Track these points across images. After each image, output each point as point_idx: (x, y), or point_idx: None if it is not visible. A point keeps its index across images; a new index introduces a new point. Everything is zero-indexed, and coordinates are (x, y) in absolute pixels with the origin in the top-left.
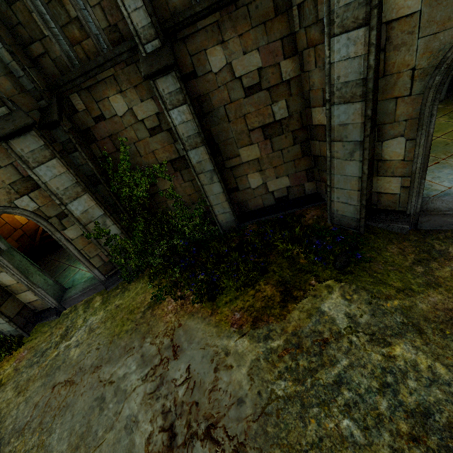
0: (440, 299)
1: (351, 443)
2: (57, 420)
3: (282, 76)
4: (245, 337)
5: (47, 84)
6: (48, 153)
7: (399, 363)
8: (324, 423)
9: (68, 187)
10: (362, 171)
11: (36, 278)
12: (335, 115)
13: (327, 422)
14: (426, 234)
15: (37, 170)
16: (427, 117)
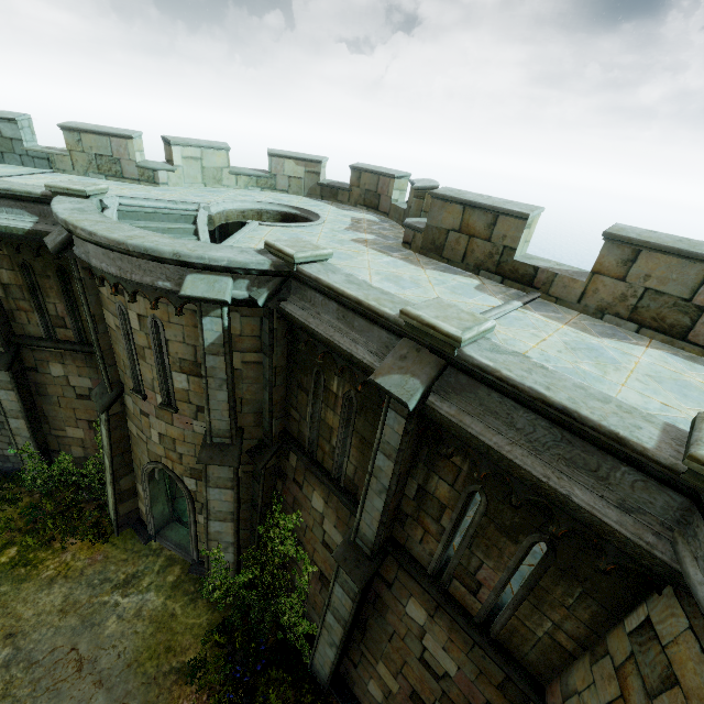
0: None
1: None
2: (45, 697)
3: None
4: None
5: (282, 432)
6: (230, 484)
7: None
8: None
9: (222, 511)
10: None
11: (158, 507)
12: None
13: None
14: None
15: (210, 489)
16: None
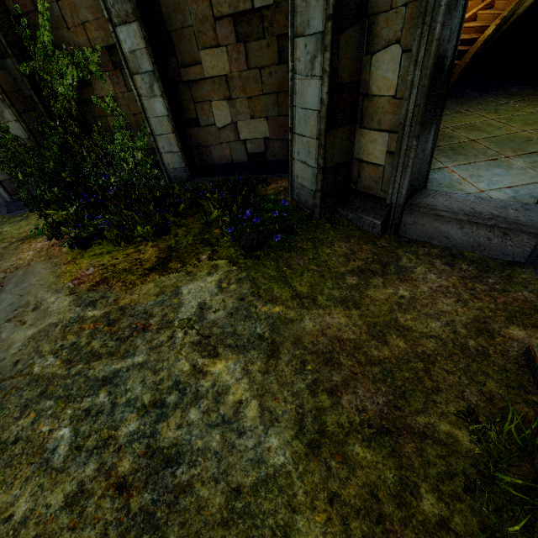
0: (340, 323)
1: (42, 460)
2: None
3: None
4: (71, 296)
5: None
6: None
7: (204, 383)
8: (40, 423)
9: None
10: (320, 98)
11: None
12: None
13: (44, 423)
14: (404, 244)
15: None
16: None
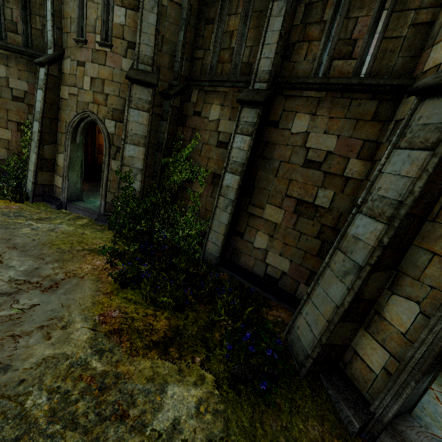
0: None
1: None
2: None
3: (345, 170)
4: (92, 332)
5: (188, 75)
6: (147, 107)
7: None
8: None
9: (137, 134)
10: (342, 300)
11: (73, 174)
12: (356, 224)
13: None
14: None
15: (131, 110)
16: None
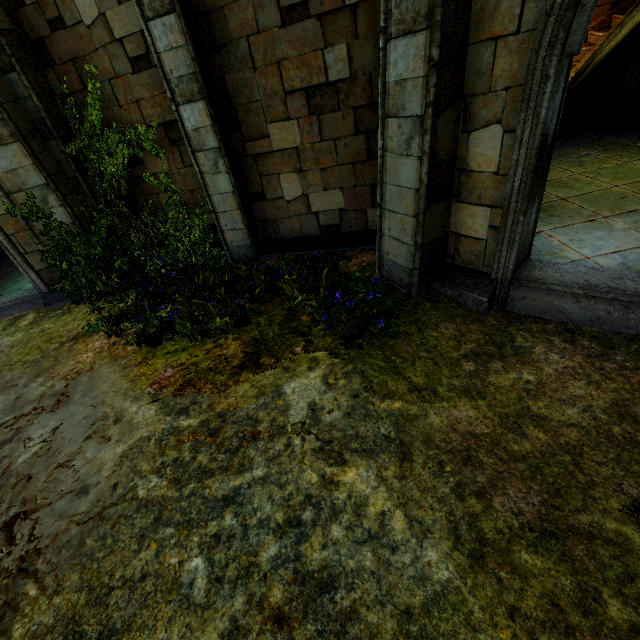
0: (469, 417)
1: (181, 596)
2: None
3: None
4: (156, 404)
5: None
6: None
7: (339, 495)
8: (166, 554)
9: None
10: (419, 178)
11: None
12: (392, 62)
13: (170, 555)
14: (515, 320)
15: None
16: (540, 83)
